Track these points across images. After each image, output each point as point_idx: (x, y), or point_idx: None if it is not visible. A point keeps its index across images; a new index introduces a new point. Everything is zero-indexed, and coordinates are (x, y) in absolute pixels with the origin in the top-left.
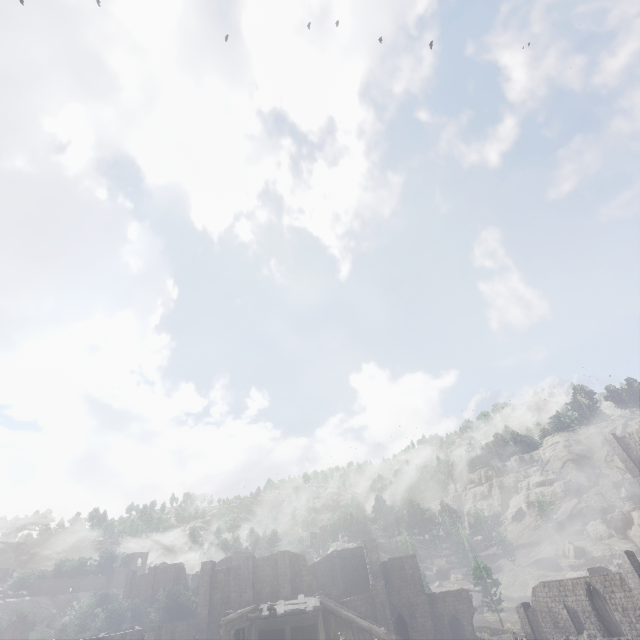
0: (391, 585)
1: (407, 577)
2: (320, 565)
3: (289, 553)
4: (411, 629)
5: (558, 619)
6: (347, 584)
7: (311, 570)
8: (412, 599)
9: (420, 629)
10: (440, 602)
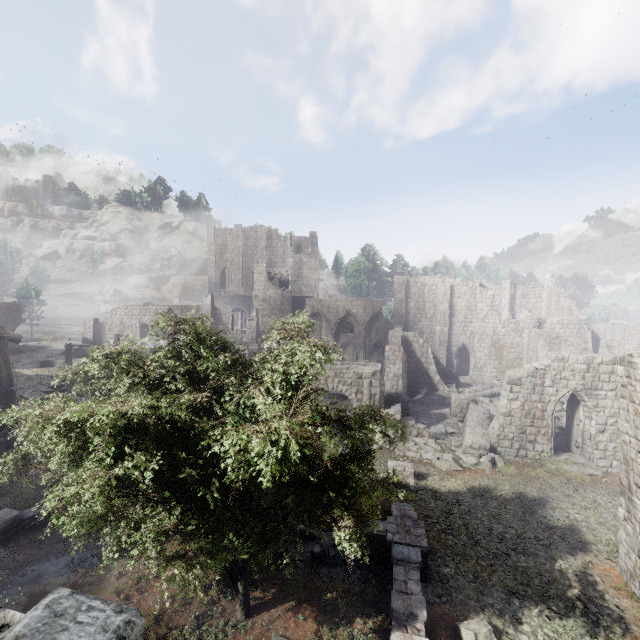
0: None
1: None
2: None
3: None
4: None
5: (127, 330)
6: None
7: None
8: None
9: None
10: None
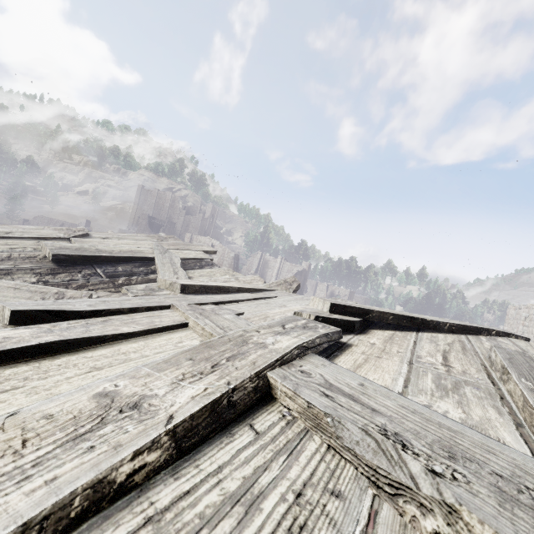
0: None
1: None
2: None
3: None
4: None
5: None
6: None
7: None
8: None
9: None
10: None
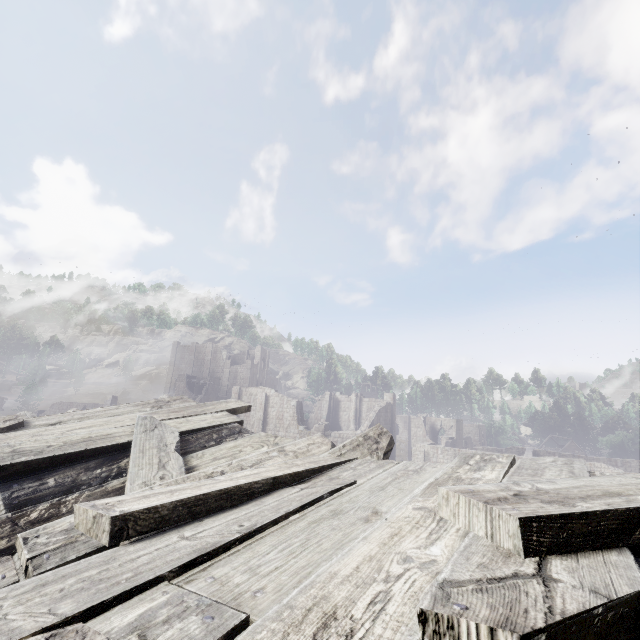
0: None
1: None
2: None
3: None
4: None
5: None
6: None
7: None
8: None
9: None
10: None
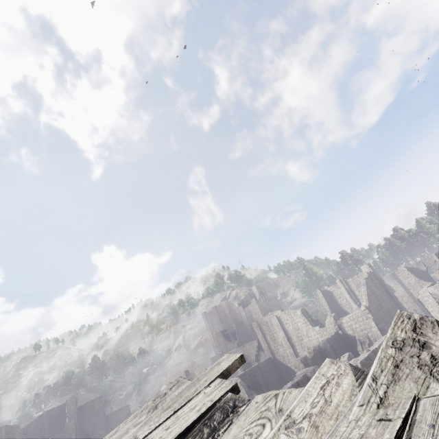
0: (84, 418)
1: (95, 410)
2: (32, 424)
3: (6, 427)
4: (92, 438)
5: None
6: (52, 429)
7: (24, 430)
8: (96, 422)
9: (98, 437)
10: (113, 417)
